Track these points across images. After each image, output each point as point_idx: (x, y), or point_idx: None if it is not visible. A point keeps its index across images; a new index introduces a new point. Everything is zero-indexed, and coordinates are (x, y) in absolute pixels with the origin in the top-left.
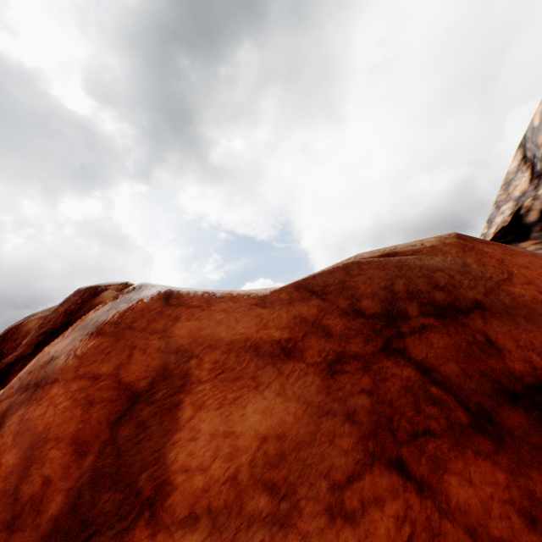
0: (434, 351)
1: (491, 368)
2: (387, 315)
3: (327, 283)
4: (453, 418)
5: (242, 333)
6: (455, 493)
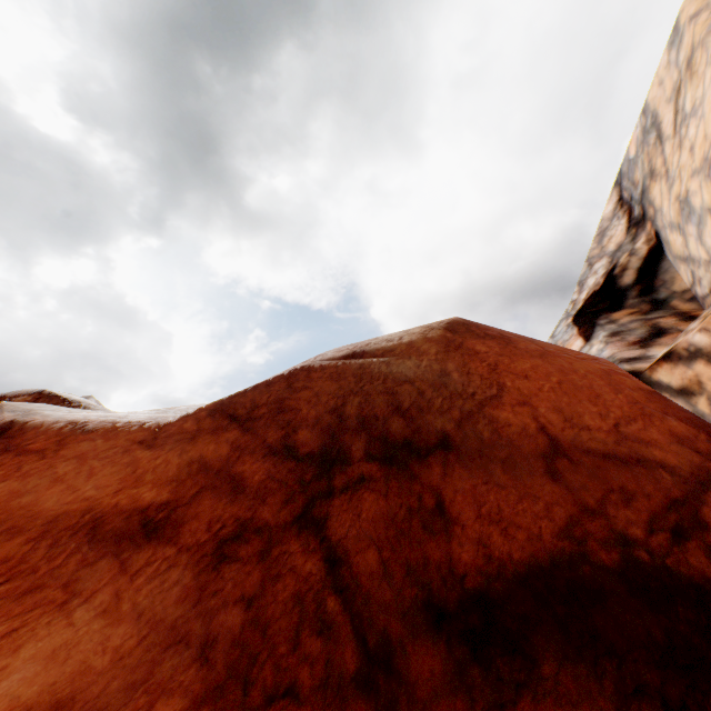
0: (359, 526)
1: (426, 560)
2: (325, 456)
3: (257, 402)
4: (335, 664)
5: (87, 498)
6: None
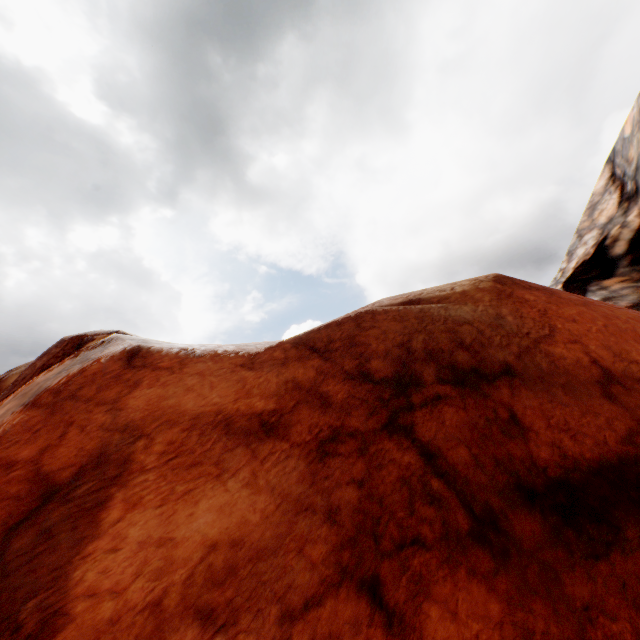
0: (445, 431)
1: (510, 456)
2: (399, 380)
3: (332, 338)
4: (451, 523)
5: (215, 403)
6: (432, 630)
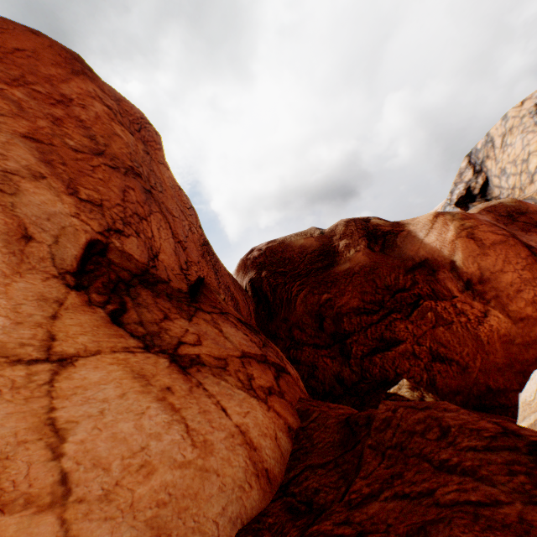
0: (523, 220)
1: (533, 221)
2: (508, 216)
3: (491, 210)
4: (532, 227)
5: (488, 219)
6: None
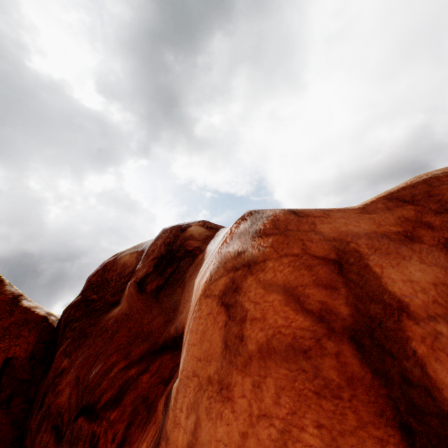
0: None
1: None
2: None
3: (413, 193)
4: None
5: (368, 229)
6: None
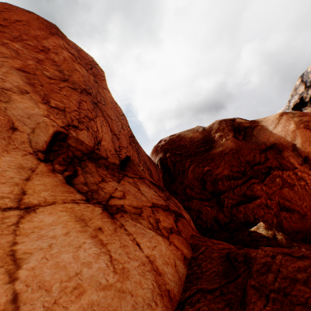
0: None
1: None
2: None
3: None
4: None
5: None
6: None
